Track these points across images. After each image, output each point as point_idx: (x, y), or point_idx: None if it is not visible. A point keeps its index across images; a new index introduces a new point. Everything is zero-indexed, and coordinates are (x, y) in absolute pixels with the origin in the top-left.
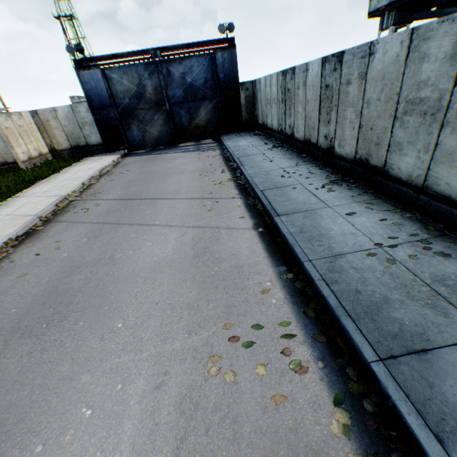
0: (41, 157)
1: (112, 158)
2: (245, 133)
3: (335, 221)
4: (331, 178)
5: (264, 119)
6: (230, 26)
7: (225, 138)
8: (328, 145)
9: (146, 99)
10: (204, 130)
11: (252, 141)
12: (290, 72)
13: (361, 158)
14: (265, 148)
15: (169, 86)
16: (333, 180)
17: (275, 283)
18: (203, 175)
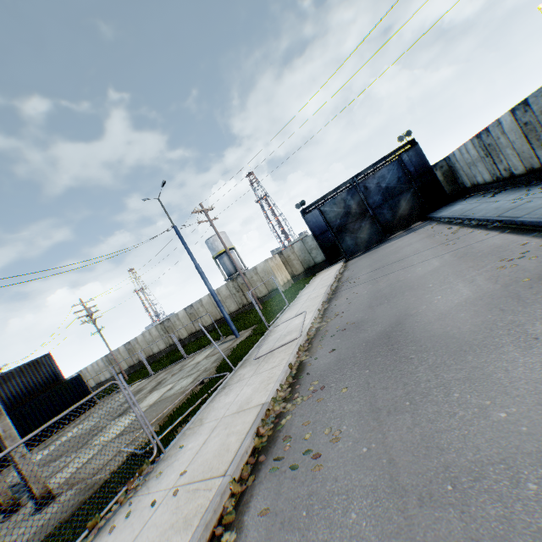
0: (288, 282)
1: (339, 265)
2: (455, 202)
3: None
4: None
5: (471, 180)
6: (407, 133)
7: (434, 214)
8: None
9: (352, 214)
10: (409, 217)
11: (466, 202)
12: (483, 132)
13: None
14: (484, 199)
15: (368, 197)
16: None
17: (530, 239)
18: (431, 237)
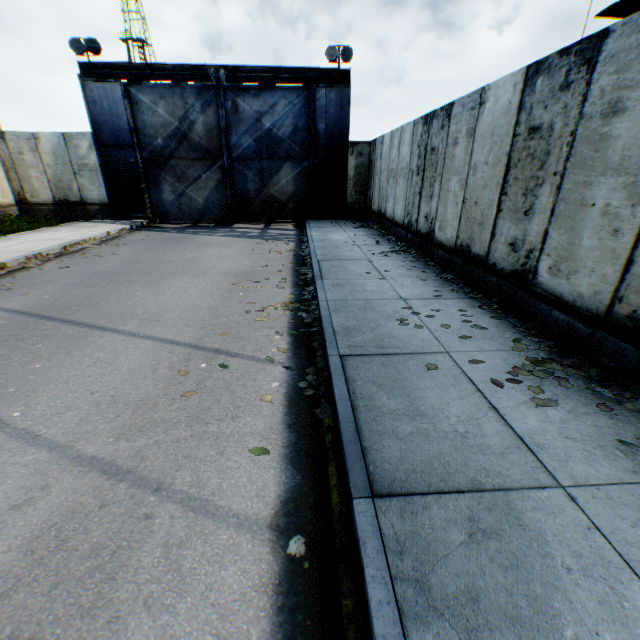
0: None
1: (109, 229)
2: (348, 223)
3: (621, 607)
4: (528, 349)
5: (382, 203)
6: (347, 52)
7: (311, 225)
8: (519, 264)
9: (191, 144)
10: (282, 207)
11: (355, 235)
12: (441, 115)
13: (638, 318)
14: (375, 251)
15: (233, 129)
16: (538, 358)
17: None
18: (237, 285)
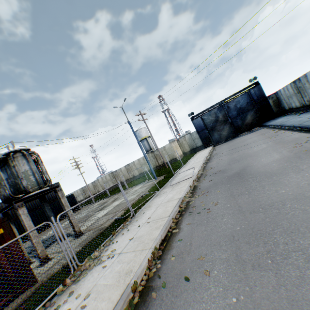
0: (181, 156)
1: (210, 148)
2: (278, 117)
3: None
4: None
5: (289, 106)
6: (254, 78)
7: (266, 123)
8: None
9: (219, 121)
10: (251, 124)
11: (284, 117)
12: (296, 80)
13: None
14: (294, 116)
15: (229, 112)
16: None
17: None
18: (263, 134)
